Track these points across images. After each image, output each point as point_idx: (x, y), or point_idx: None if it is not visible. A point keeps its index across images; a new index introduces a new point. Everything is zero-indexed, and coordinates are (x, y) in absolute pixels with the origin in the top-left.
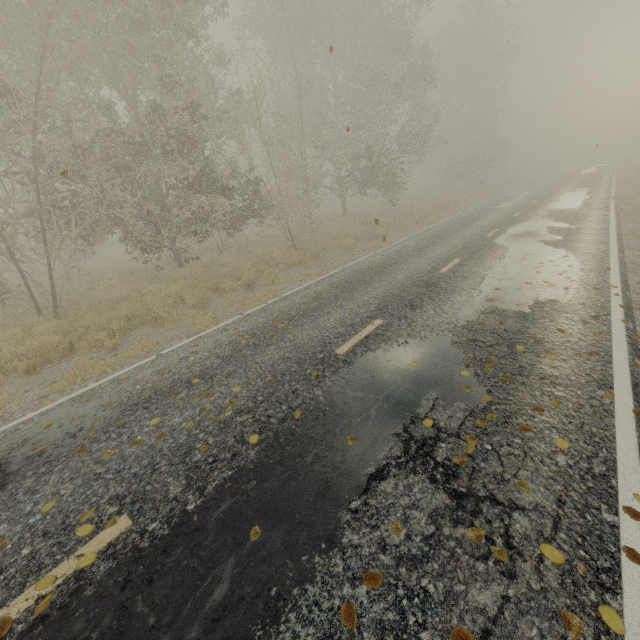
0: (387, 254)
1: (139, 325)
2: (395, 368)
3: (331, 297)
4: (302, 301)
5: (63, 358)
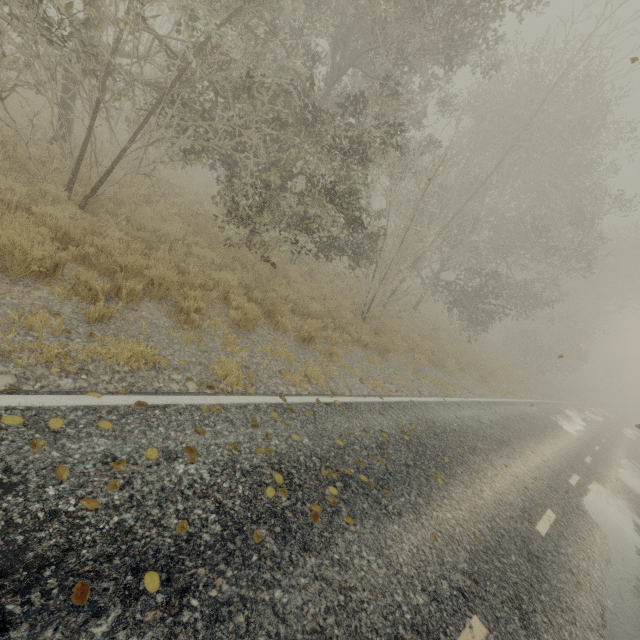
0: (461, 417)
1: (157, 298)
2: None
3: (402, 466)
4: (364, 440)
5: (27, 278)
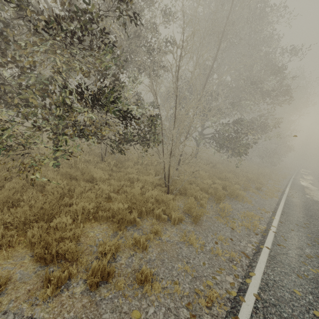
0: (300, 271)
1: None
2: None
3: None
4: None
5: None
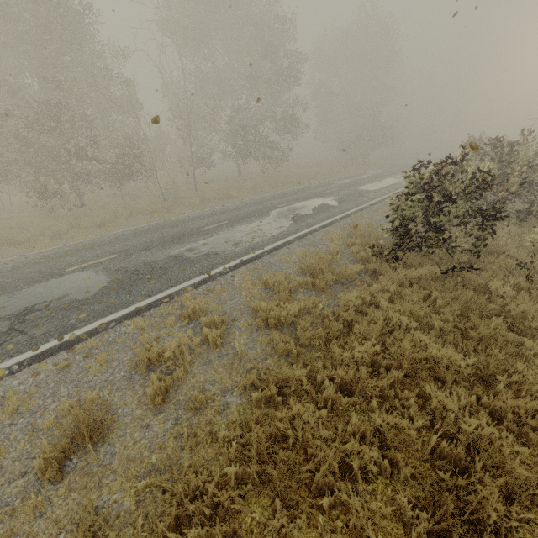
0: (205, 213)
1: (10, 245)
2: (77, 280)
3: (121, 239)
4: (104, 240)
5: None
